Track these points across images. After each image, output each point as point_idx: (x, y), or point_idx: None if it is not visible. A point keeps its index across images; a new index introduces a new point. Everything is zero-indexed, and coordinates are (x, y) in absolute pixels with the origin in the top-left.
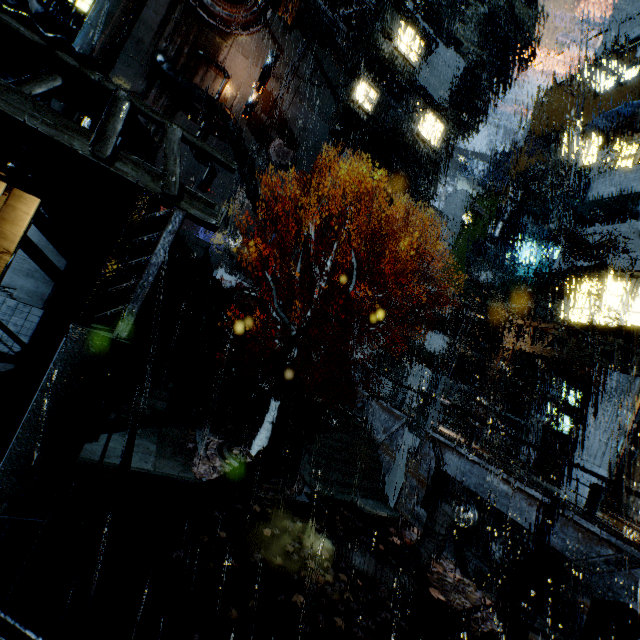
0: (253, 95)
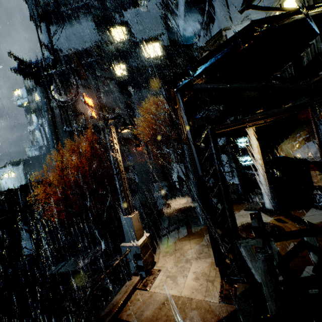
0: (90, 113)
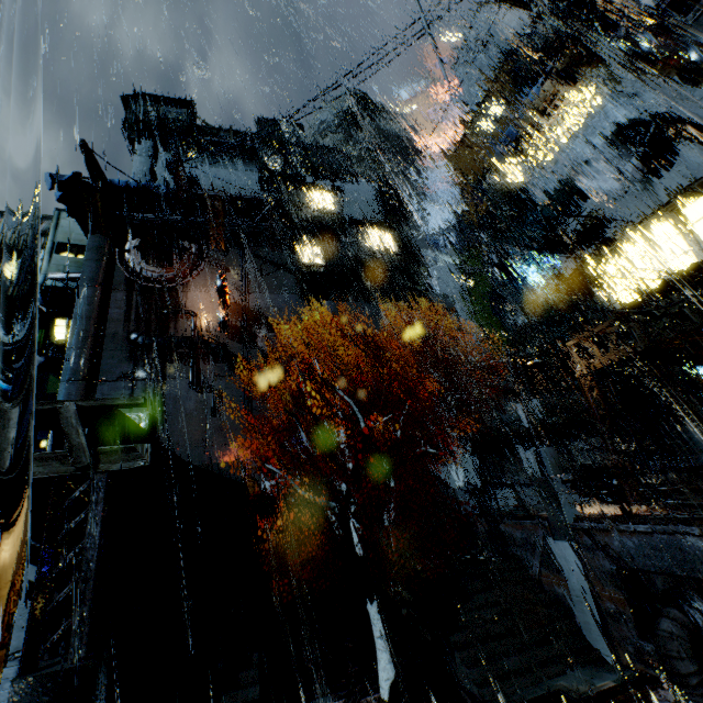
0: (220, 314)
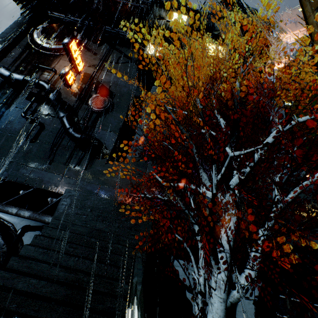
0: (65, 68)
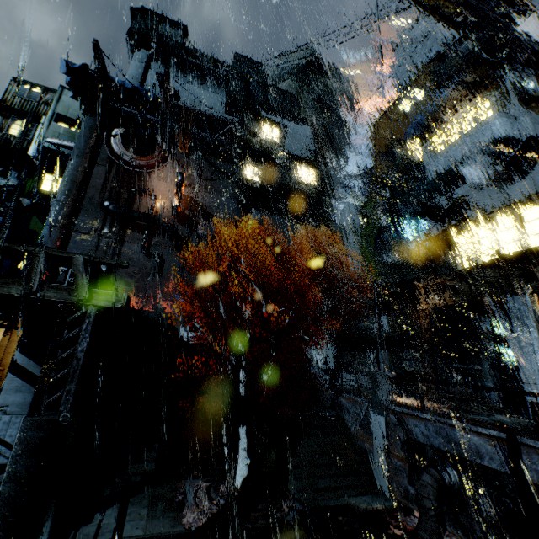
0: (175, 202)
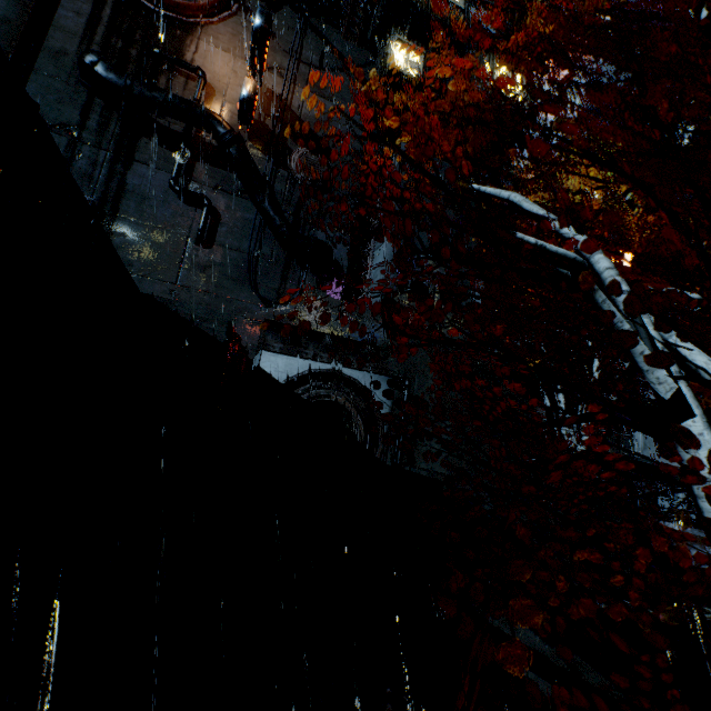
0: (247, 84)
